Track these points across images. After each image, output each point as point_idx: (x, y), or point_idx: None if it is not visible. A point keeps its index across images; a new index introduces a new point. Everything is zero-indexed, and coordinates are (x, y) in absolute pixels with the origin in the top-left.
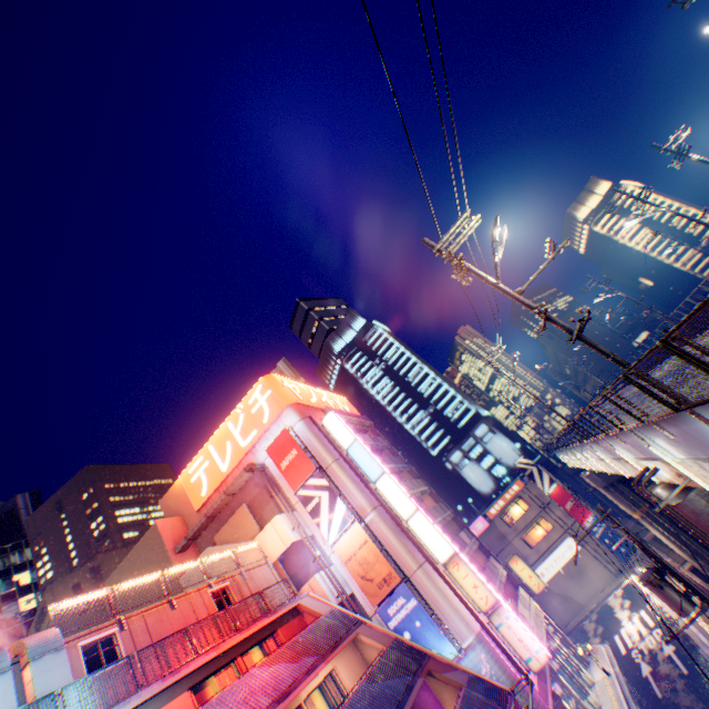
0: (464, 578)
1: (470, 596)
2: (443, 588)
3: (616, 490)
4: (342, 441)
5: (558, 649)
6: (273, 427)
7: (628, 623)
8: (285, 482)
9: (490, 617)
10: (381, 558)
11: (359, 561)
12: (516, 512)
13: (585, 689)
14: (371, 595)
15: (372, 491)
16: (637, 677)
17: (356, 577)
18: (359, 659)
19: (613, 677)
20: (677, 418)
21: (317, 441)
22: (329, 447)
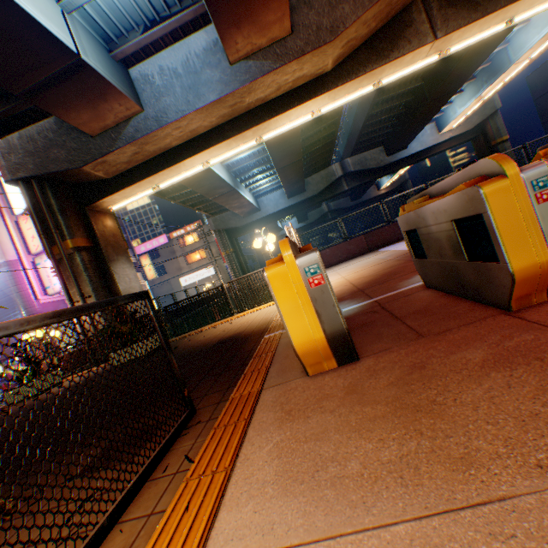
0: (29, 230)
1: (28, 243)
2: None
3: (221, 236)
4: None
5: None
6: None
7: None
8: None
9: (36, 259)
10: None
11: None
12: (191, 242)
13: None
14: None
15: None
16: None
17: None
18: None
19: None
20: None
21: None
22: None
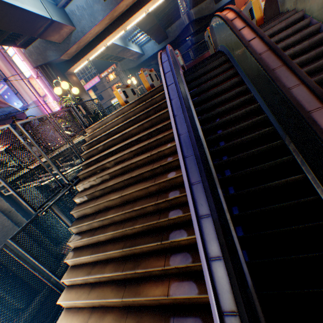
0: (36, 85)
1: (38, 91)
2: (23, 86)
3: (126, 74)
4: None
5: None
6: None
7: None
8: None
9: (44, 99)
10: None
11: None
12: (112, 79)
13: None
14: None
15: None
16: None
17: None
18: None
19: None
20: None
21: None
22: None
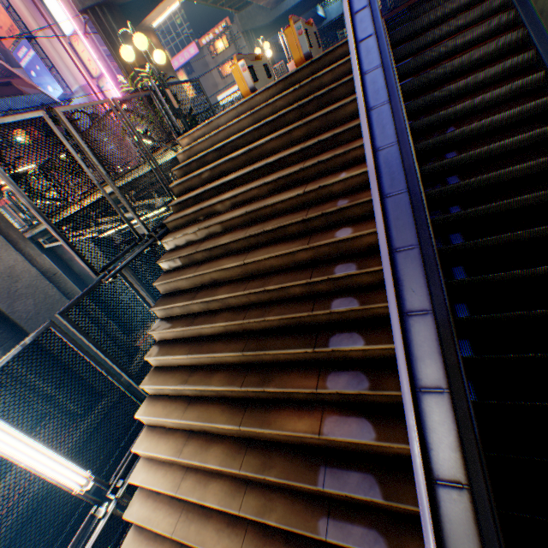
0: (83, 54)
1: (88, 67)
2: (61, 54)
3: (250, 40)
4: None
5: None
6: None
7: None
8: None
9: (99, 83)
10: (5, 13)
11: None
12: (222, 50)
13: None
14: (6, 42)
15: None
16: None
17: None
18: None
19: None
20: None
21: None
22: None
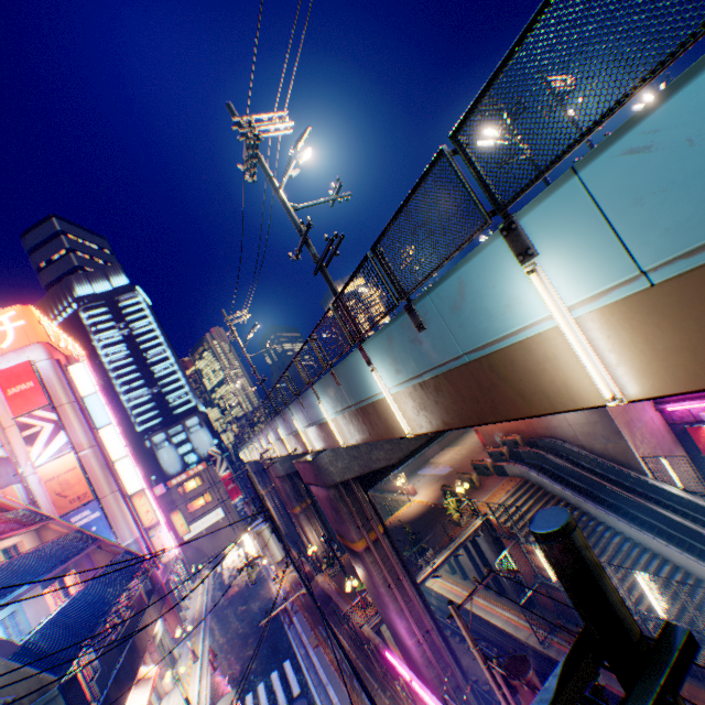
0: (143, 506)
1: (142, 517)
2: (125, 509)
3: (262, 475)
4: (83, 389)
5: (181, 570)
6: (11, 354)
7: (231, 557)
8: (3, 406)
9: (150, 531)
10: (84, 482)
11: (62, 481)
12: (193, 485)
13: (187, 589)
14: (62, 507)
15: (96, 434)
16: (221, 579)
17: (52, 493)
18: (40, 543)
19: (207, 583)
20: (274, 421)
21: (60, 382)
22: (70, 390)
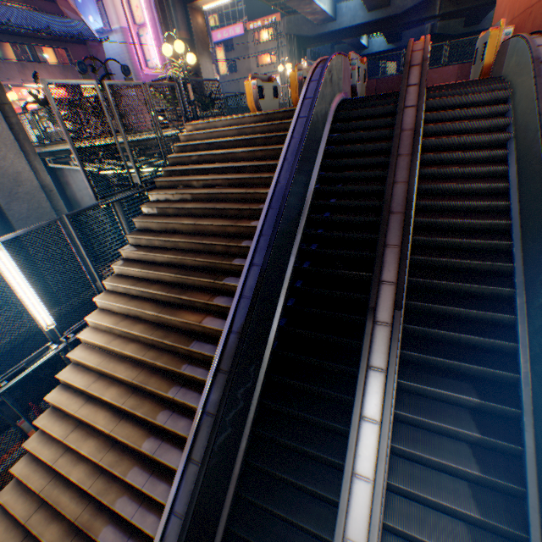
0: None
1: (133, 12)
2: None
3: (291, 44)
4: None
5: None
6: None
7: None
8: None
9: (140, 31)
10: None
11: None
12: (265, 40)
13: None
14: None
15: None
16: None
17: None
18: None
19: None
20: None
21: None
22: None
